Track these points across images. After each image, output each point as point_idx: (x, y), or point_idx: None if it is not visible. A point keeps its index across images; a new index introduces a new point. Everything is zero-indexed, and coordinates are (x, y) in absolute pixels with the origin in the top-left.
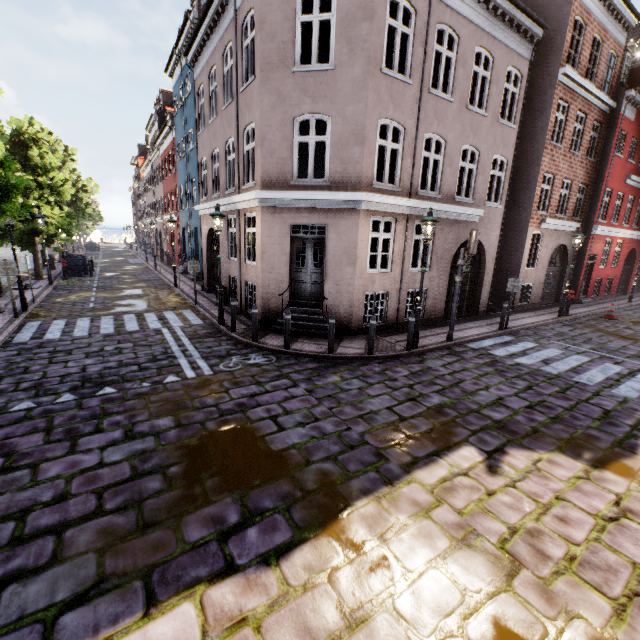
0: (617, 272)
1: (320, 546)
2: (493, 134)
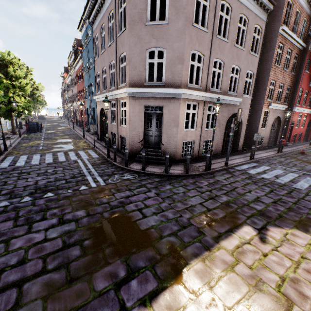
0: (304, 130)
1: (174, 292)
2: (247, 59)
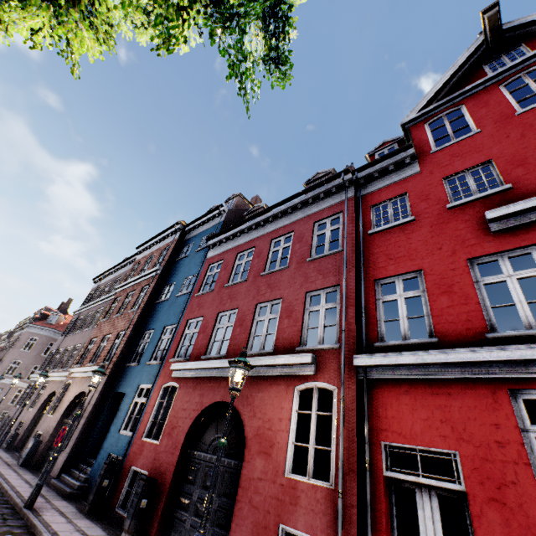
0: None
1: None
2: None
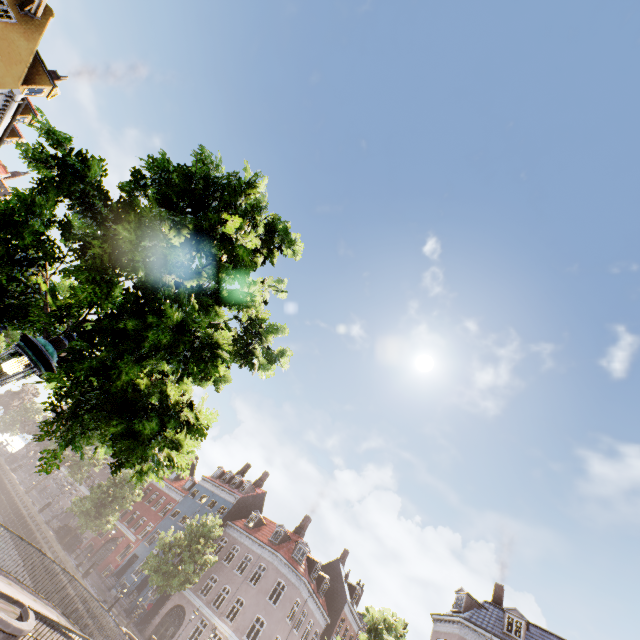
0: None
1: None
2: None
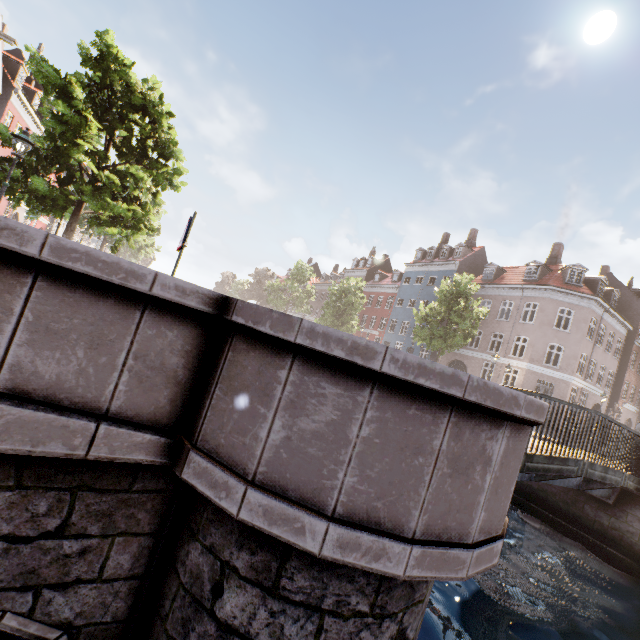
0: None
1: None
2: (610, 361)
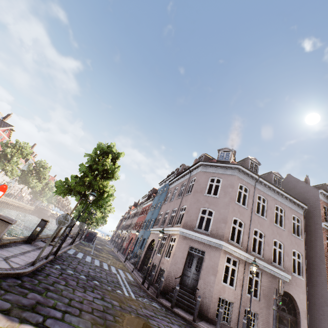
0: None
1: None
2: (290, 239)
